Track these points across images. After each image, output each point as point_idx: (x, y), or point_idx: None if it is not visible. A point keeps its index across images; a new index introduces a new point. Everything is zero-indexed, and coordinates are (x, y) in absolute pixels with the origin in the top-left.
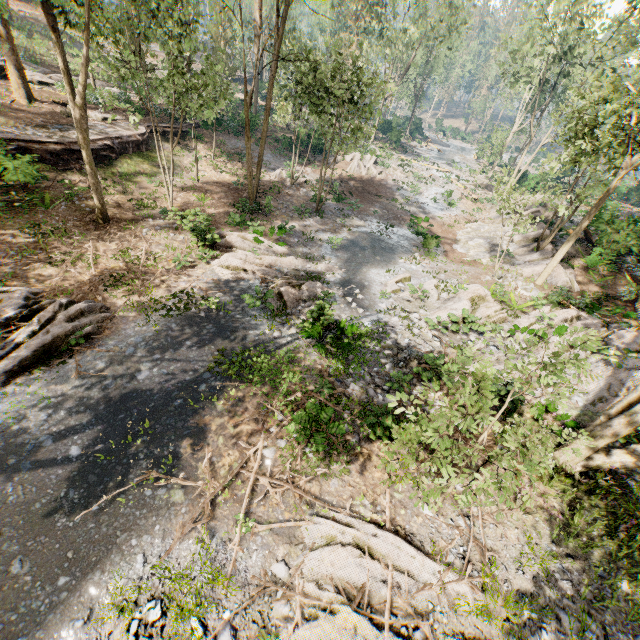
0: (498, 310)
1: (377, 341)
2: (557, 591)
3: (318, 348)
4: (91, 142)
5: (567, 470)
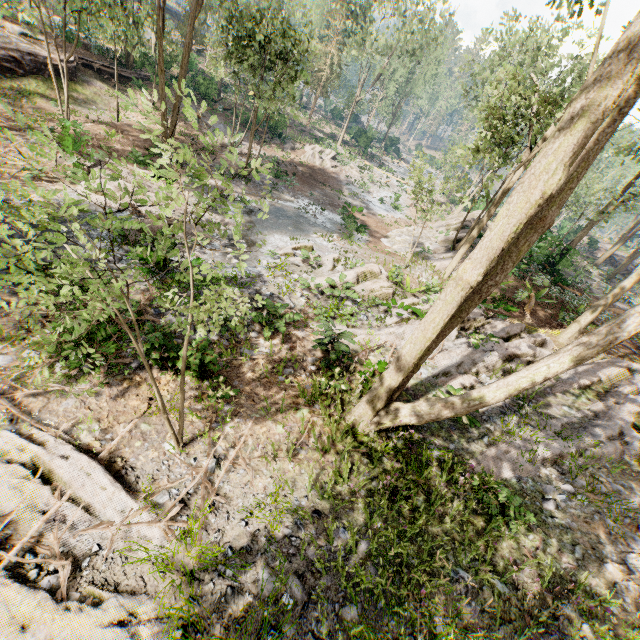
0: (386, 287)
1: (231, 286)
2: (277, 548)
3: (142, 271)
4: None
5: (364, 426)
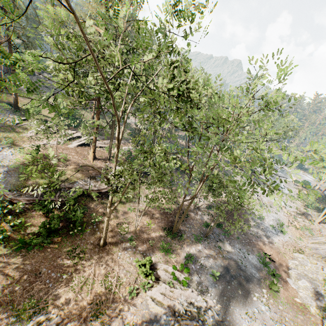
0: None
1: None
2: None
3: None
4: (110, 186)
5: None
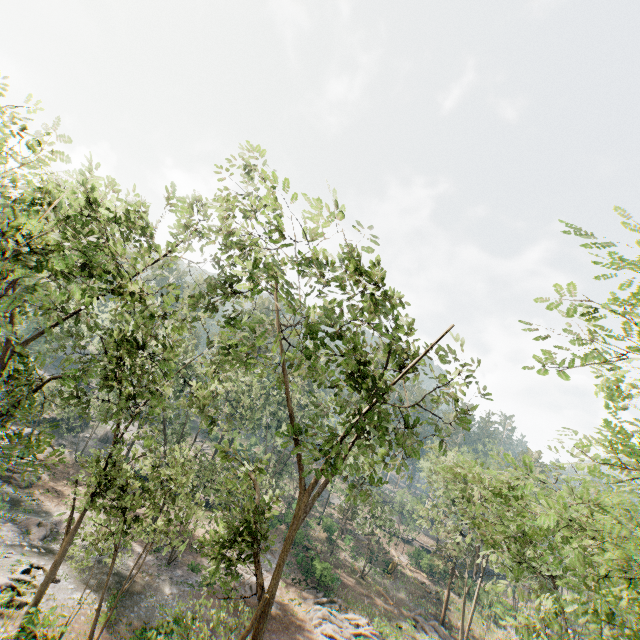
0: None
1: None
2: None
3: None
4: None
5: None
